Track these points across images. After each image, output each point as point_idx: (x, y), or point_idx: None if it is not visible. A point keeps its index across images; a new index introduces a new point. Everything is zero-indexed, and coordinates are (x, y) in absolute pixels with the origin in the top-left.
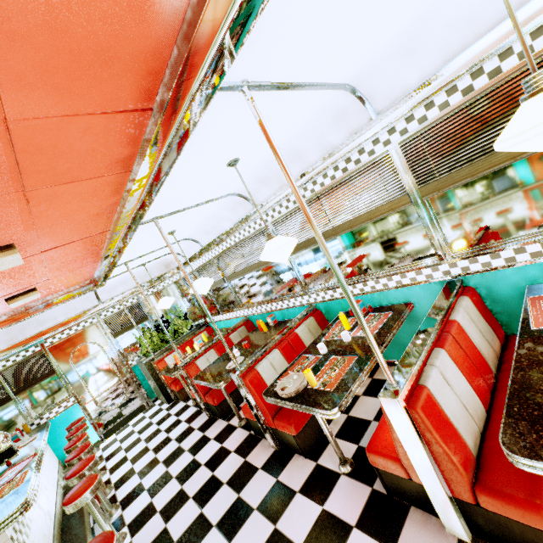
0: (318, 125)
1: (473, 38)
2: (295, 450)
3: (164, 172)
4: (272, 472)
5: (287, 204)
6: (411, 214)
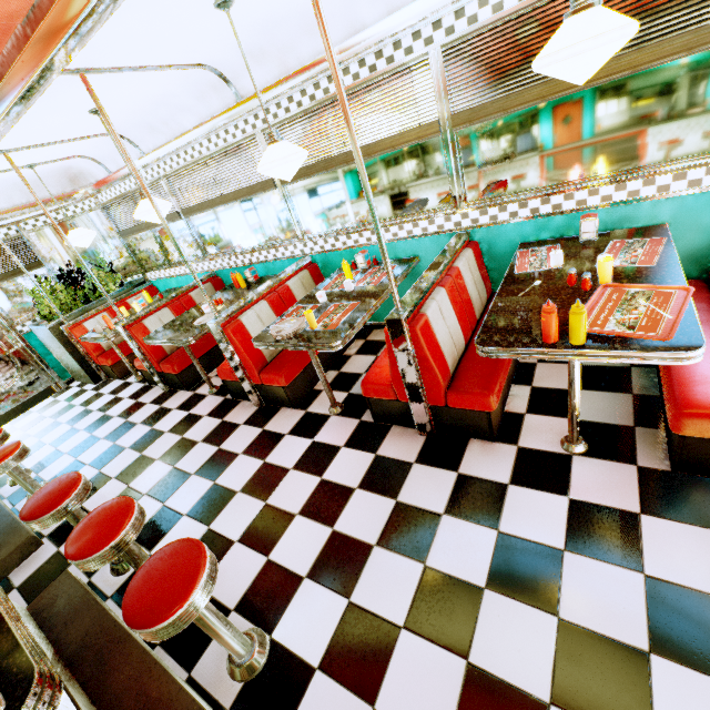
0: None
1: None
2: (283, 403)
3: None
4: (257, 424)
5: (288, 105)
6: (438, 148)
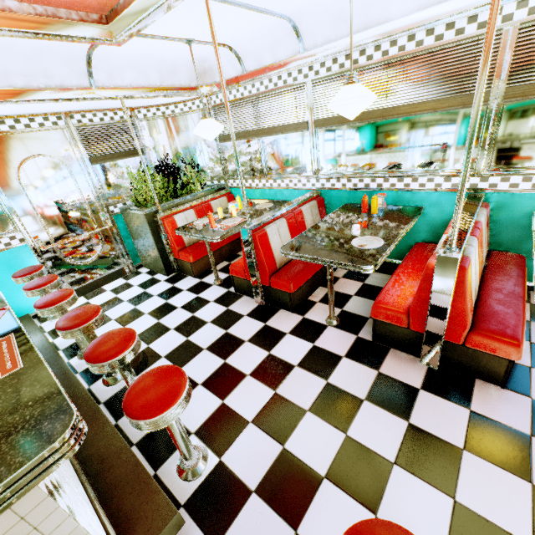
0: None
1: None
2: (482, 375)
3: None
4: (451, 398)
5: None
6: None
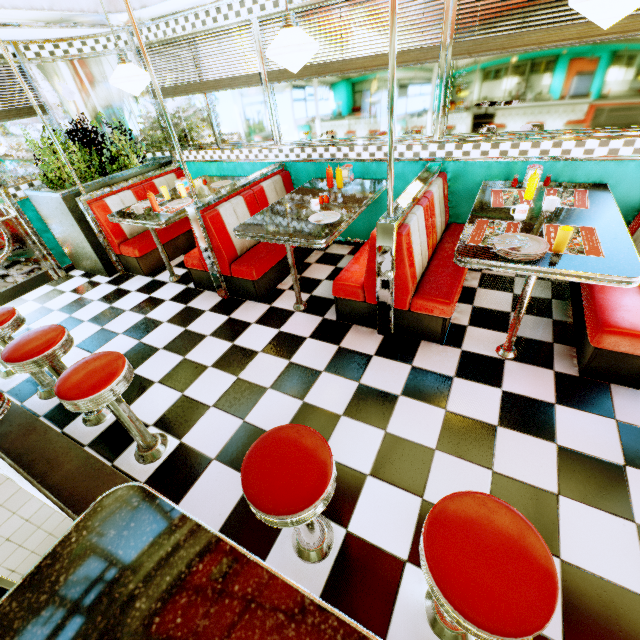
0: None
1: None
2: (426, 336)
3: None
4: (398, 358)
5: None
6: None
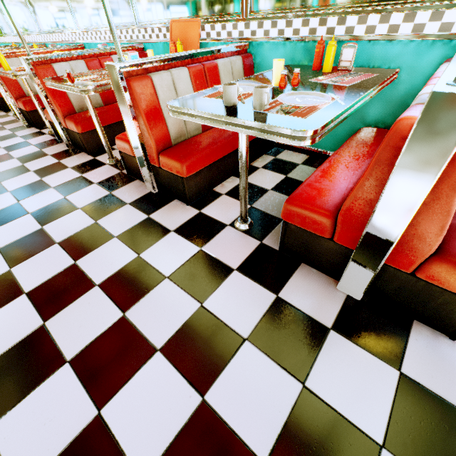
0: None
1: None
2: (2, 109)
3: None
4: None
5: None
6: None
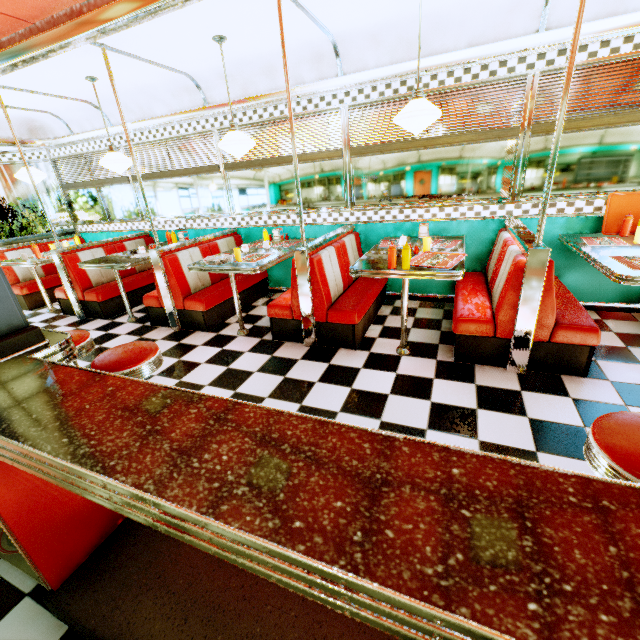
0: (299, 55)
1: (408, 58)
2: (199, 327)
3: (181, 4)
4: (174, 340)
5: (242, 117)
6: (340, 167)
